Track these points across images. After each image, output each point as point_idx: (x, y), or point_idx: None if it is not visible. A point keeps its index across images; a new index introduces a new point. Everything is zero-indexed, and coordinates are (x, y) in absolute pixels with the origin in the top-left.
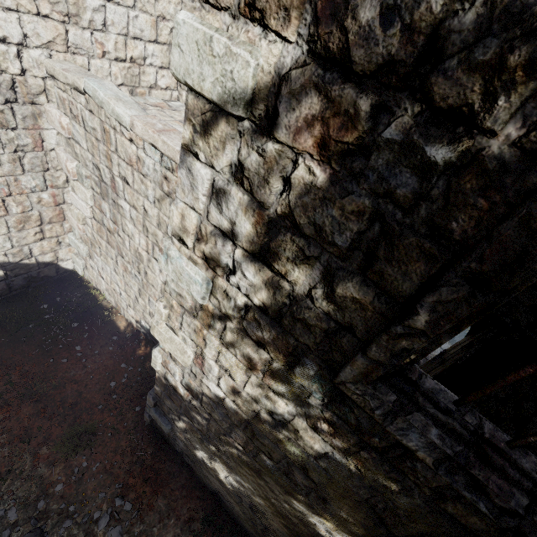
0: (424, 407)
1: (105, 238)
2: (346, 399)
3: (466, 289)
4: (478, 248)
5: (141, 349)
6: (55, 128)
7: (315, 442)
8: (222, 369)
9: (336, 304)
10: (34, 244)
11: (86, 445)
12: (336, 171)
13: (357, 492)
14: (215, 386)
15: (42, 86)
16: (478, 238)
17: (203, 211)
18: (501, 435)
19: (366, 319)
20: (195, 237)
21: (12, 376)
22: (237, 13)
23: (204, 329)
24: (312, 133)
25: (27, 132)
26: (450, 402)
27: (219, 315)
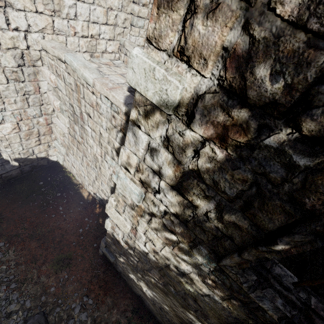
0: (273, 285)
1: (76, 146)
2: (225, 272)
3: (311, 238)
4: (323, 221)
5: (96, 209)
6: (47, 81)
7: (203, 288)
8: (148, 239)
9: (223, 223)
10: (35, 147)
11: (67, 265)
12: (230, 155)
13: (226, 318)
14: (143, 246)
15: (39, 55)
16: (323, 211)
17: (141, 157)
18: (321, 305)
19: (242, 235)
20: (135, 169)
21: (25, 224)
22: (171, 55)
23: (138, 216)
24: (216, 131)
25: (30, 83)
26: (290, 283)
27: (148, 212)
